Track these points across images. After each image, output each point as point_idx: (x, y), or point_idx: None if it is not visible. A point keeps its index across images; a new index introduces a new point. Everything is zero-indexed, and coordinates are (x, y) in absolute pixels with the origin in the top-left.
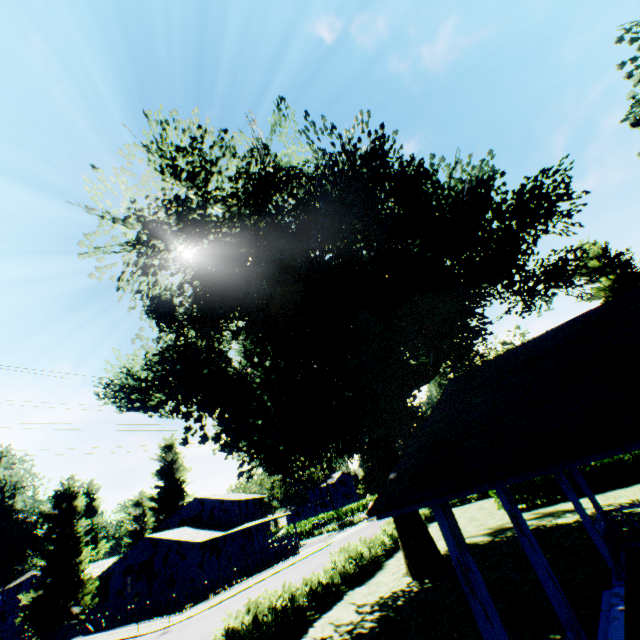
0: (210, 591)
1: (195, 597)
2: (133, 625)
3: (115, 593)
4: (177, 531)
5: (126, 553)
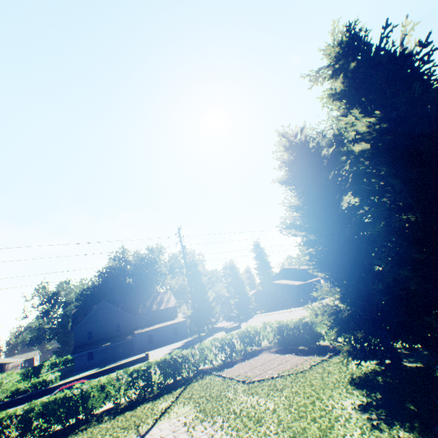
0: (311, 301)
1: (306, 302)
2: (282, 310)
3: (263, 302)
4: (282, 281)
5: (264, 288)
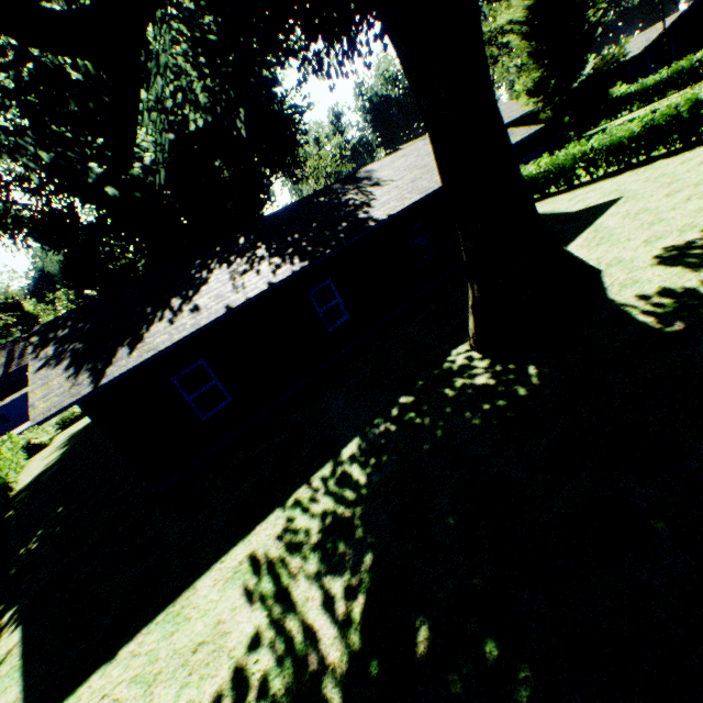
0: None
1: None
2: None
3: None
4: None
5: None
